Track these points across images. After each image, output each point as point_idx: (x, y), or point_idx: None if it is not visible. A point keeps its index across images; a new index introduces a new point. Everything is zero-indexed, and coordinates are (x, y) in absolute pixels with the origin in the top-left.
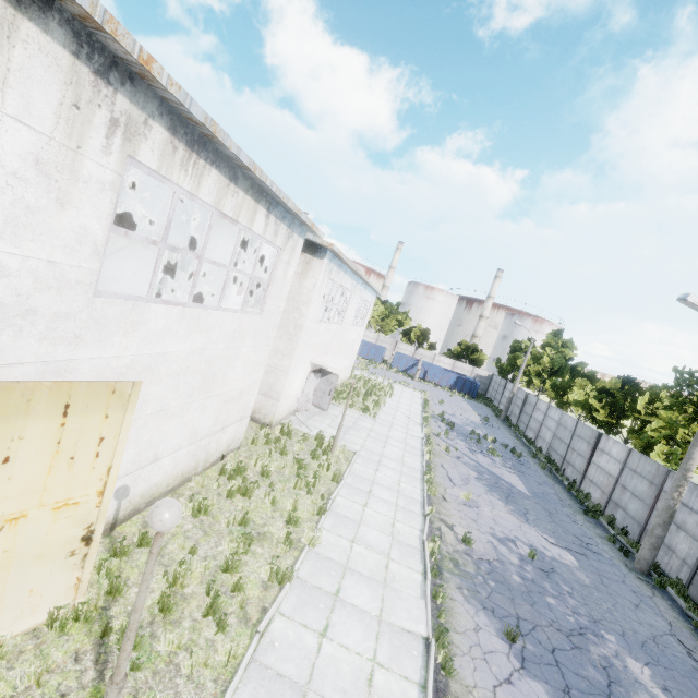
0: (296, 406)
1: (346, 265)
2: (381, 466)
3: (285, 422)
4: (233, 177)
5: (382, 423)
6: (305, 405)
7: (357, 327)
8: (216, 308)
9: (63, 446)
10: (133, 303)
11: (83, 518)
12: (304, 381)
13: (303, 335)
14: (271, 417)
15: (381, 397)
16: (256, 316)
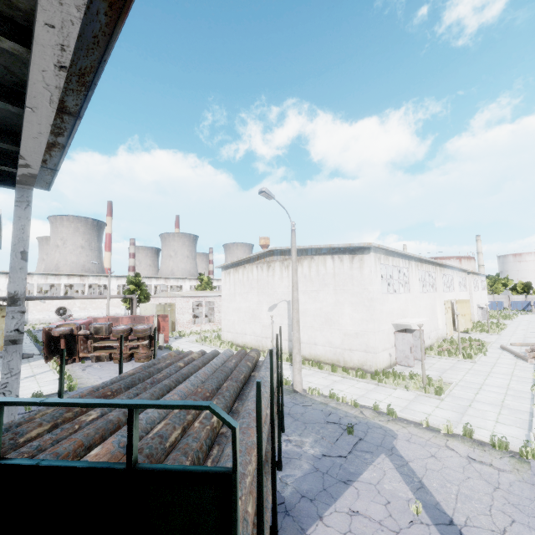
0: (477, 319)
1: (474, 272)
2: (519, 325)
3: (478, 321)
4: (460, 271)
5: (515, 321)
6: (480, 319)
7: (483, 291)
8: (463, 291)
9: (466, 307)
10: (460, 292)
11: (469, 317)
12: (476, 310)
13: (472, 295)
14: (473, 320)
15: (511, 316)
16: (466, 292)
